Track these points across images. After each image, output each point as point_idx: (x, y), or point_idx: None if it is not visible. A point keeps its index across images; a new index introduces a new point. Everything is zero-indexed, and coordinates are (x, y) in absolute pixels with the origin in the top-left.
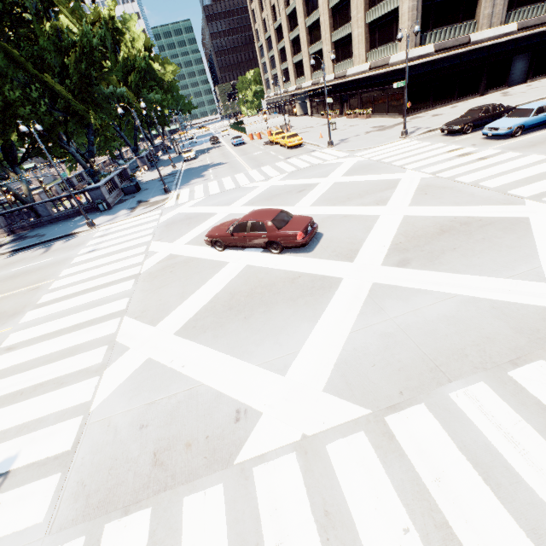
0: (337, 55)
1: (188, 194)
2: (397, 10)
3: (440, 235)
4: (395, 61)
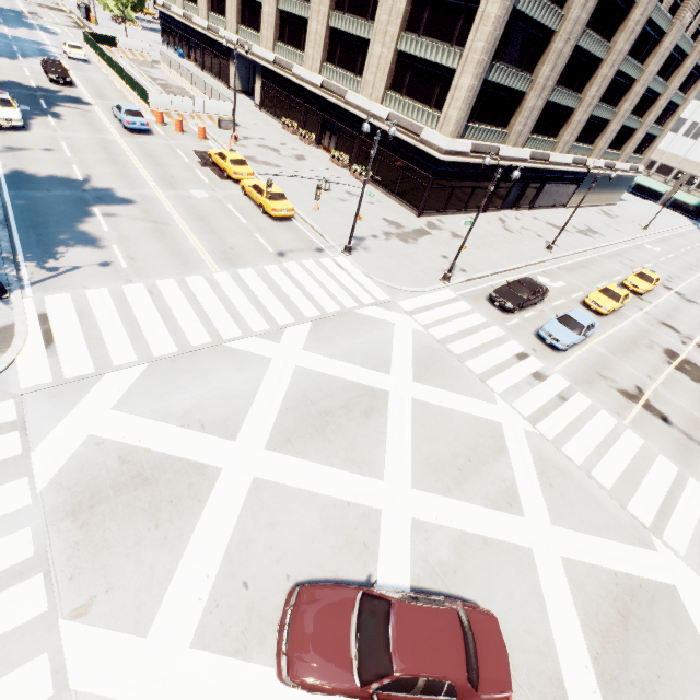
0: (332, 50)
1: (78, 327)
2: (449, 71)
3: (627, 632)
4: (430, 141)
